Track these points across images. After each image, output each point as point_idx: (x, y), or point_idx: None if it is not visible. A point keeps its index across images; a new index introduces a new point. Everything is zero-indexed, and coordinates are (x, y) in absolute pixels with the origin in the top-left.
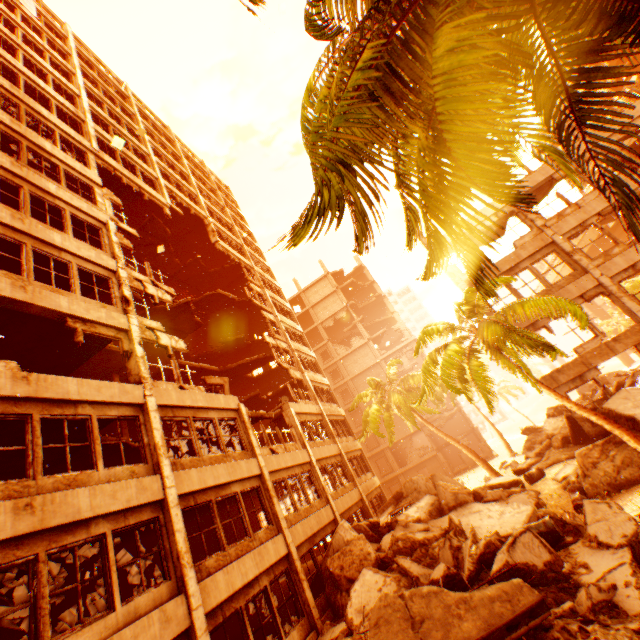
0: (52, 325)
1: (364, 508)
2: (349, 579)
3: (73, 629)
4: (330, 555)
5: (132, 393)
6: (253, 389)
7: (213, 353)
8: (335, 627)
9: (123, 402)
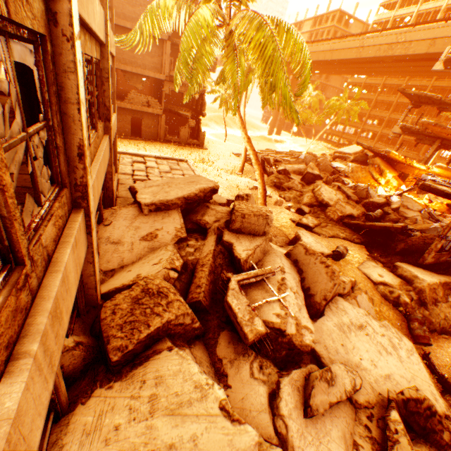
0: None
1: (106, 175)
2: None
3: None
4: None
5: None
6: None
7: None
8: None
9: None
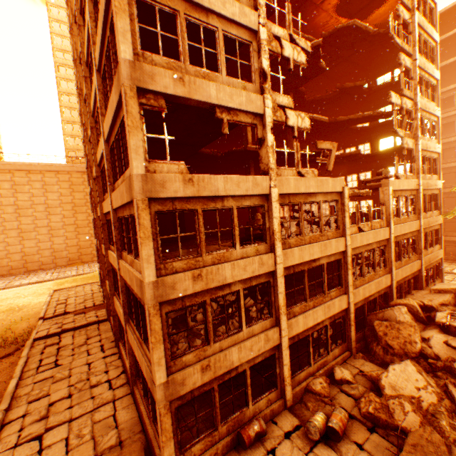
0: (205, 109)
1: (417, 276)
2: (388, 344)
3: (223, 336)
4: (377, 317)
5: (260, 185)
6: (351, 137)
7: (325, 98)
8: (364, 362)
9: (253, 194)
